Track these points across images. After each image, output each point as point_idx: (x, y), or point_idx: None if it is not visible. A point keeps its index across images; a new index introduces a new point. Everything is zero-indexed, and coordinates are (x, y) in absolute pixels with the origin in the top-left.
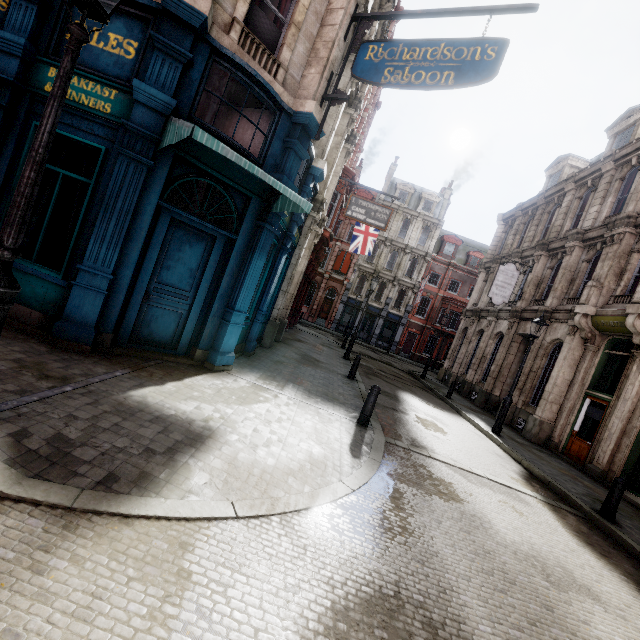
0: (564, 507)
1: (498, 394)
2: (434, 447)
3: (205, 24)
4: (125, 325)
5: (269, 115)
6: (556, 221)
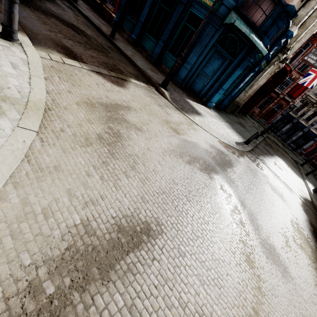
0: (311, 208)
1: None
2: (270, 166)
3: None
4: (189, 82)
5: (274, 4)
6: None
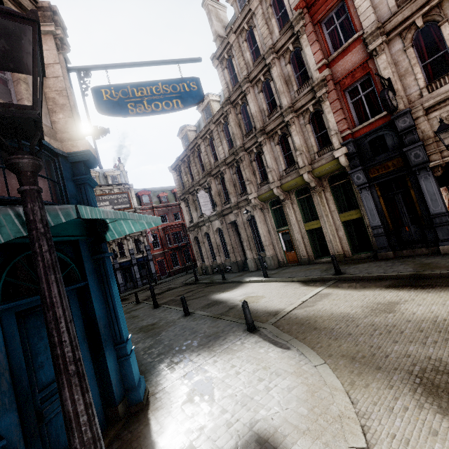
0: (330, 283)
1: (240, 259)
2: (277, 307)
3: None
4: None
5: None
6: (205, 160)
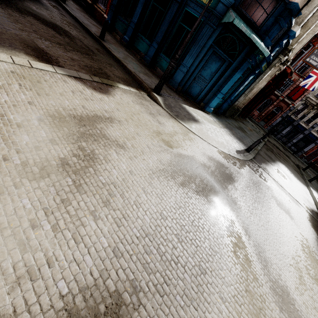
0: None
1: None
2: (273, 175)
3: None
4: (185, 86)
5: (276, 2)
6: None
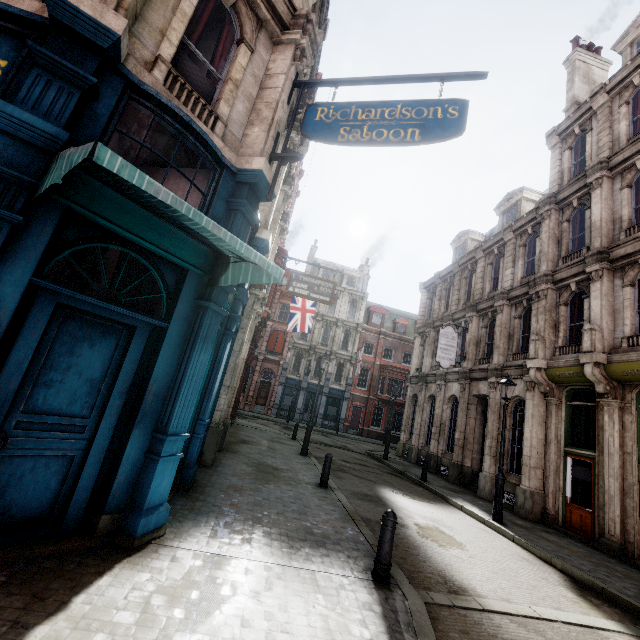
0: None
1: (470, 464)
2: (472, 582)
3: (117, 47)
4: None
5: (205, 174)
6: (476, 285)
